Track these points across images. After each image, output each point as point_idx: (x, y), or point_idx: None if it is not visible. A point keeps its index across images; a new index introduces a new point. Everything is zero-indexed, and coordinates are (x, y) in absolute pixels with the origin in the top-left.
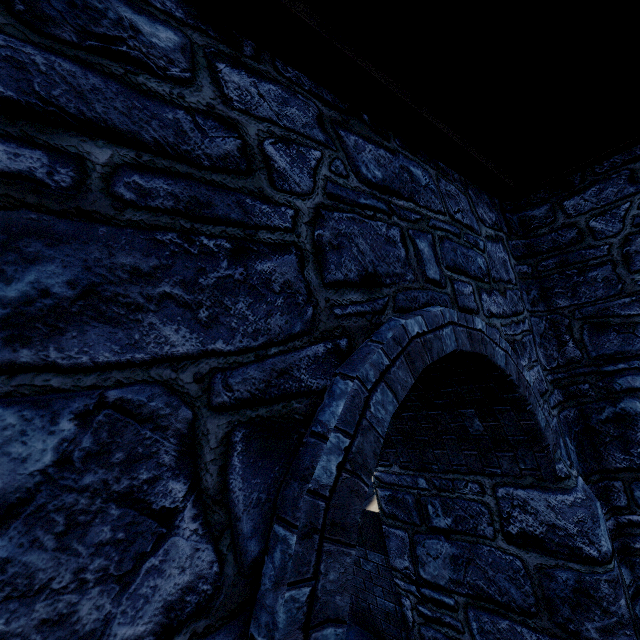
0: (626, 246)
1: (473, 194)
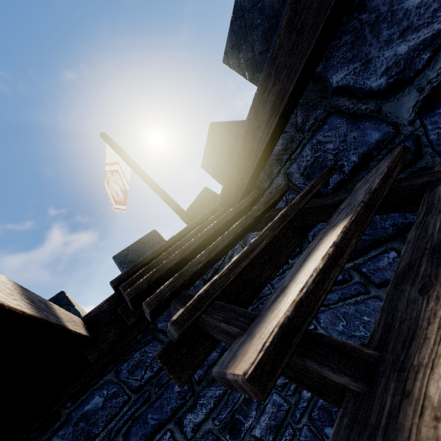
0: (274, 288)
1: (164, 321)
